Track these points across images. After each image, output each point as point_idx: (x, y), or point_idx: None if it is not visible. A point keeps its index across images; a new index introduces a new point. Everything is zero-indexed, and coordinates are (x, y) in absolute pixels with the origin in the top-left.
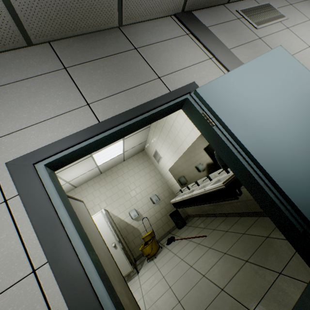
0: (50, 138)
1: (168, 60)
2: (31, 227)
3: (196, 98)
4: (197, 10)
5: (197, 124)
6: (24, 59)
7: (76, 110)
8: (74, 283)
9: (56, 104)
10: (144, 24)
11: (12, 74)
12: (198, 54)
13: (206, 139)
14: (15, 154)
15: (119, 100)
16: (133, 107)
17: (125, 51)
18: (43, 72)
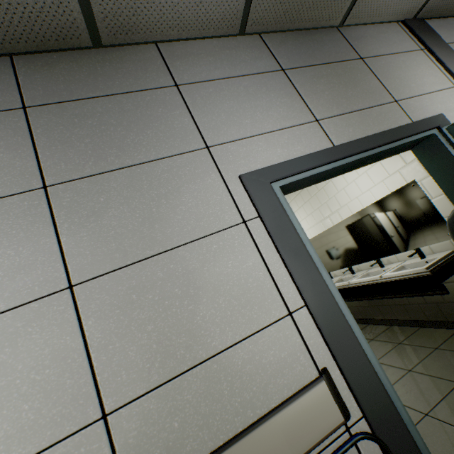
0: (280, 154)
1: (403, 80)
2: (277, 260)
3: (450, 136)
4: (429, 20)
5: (438, 173)
6: (235, 51)
7: (304, 126)
8: (342, 338)
9: (280, 113)
10: (366, 28)
11: (225, 67)
12: (439, 79)
13: (447, 195)
14: (245, 167)
15: (352, 121)
16: (370, 133)
17: (349, 59)
18: (259, 71)
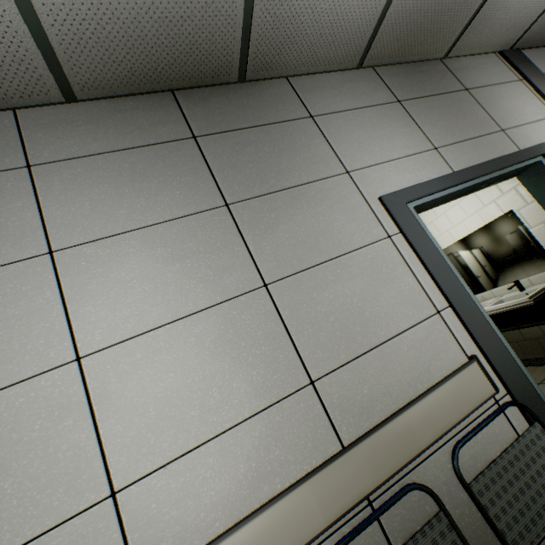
0: (409, 179)
1: (506, 110)
2: (421, 269)
3: None
4: (524, 50)
5: (544, 198)
6: (354, 84)
7: (425, 153)
8: (483, 332)
9: (402, 142)
10: (467, 59)
11: (348, 99)
12: (540, 109)
13: None
14: (381, 190)
15: (466, 149)
16: (483, 161)
17: (455, 90)
18: (378, 102)
